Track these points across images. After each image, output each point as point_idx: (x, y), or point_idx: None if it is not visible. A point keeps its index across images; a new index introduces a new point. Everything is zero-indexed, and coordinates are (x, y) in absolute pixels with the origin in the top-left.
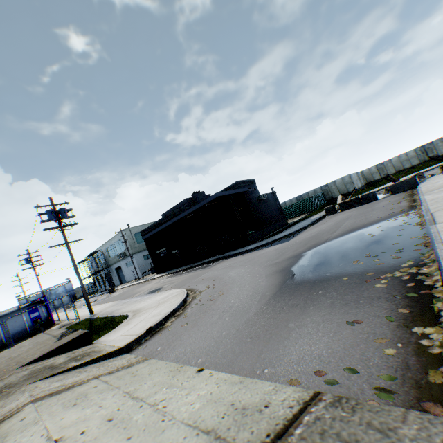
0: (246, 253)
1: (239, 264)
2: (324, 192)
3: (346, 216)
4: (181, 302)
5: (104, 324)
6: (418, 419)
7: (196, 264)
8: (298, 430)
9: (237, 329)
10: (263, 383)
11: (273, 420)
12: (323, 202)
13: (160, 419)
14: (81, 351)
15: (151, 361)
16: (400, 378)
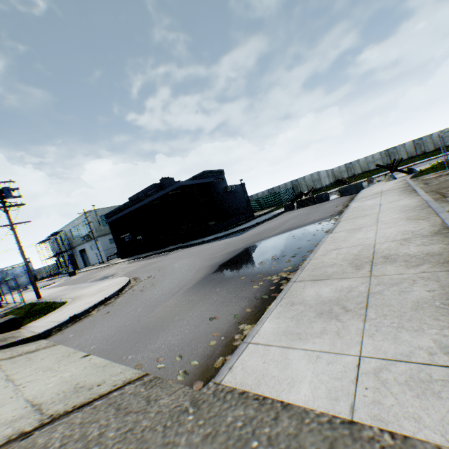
0: (202, 244)
1: (189, 255)
2: (294, 187)
3: (296, 214)
4: (117, 291)
5: (41, 310)
6: (181, 393)
7: (158, 251)
8: (98, 402)
9: (139, 319)
10: (119, 366)
11: (91, 395)
12: (292, 197)
13: (12, 396)
14: (3, 336)
15: (56, 347)
16: (201, 363)
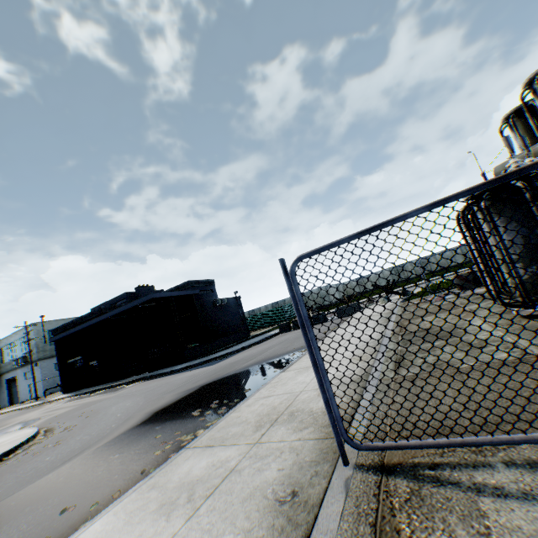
0: (169, 375)
1: (141, 392)
2: None
3: (286, 338)
4: (1, 455)
5: None
6: None
7: (114, 383)
8: None
9: None
10: None
11: None
12: None
13: None
14: None
15: None
16: None
